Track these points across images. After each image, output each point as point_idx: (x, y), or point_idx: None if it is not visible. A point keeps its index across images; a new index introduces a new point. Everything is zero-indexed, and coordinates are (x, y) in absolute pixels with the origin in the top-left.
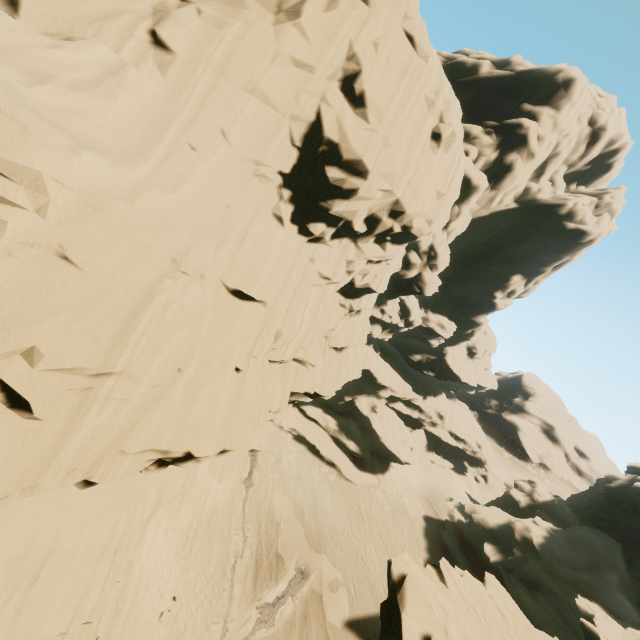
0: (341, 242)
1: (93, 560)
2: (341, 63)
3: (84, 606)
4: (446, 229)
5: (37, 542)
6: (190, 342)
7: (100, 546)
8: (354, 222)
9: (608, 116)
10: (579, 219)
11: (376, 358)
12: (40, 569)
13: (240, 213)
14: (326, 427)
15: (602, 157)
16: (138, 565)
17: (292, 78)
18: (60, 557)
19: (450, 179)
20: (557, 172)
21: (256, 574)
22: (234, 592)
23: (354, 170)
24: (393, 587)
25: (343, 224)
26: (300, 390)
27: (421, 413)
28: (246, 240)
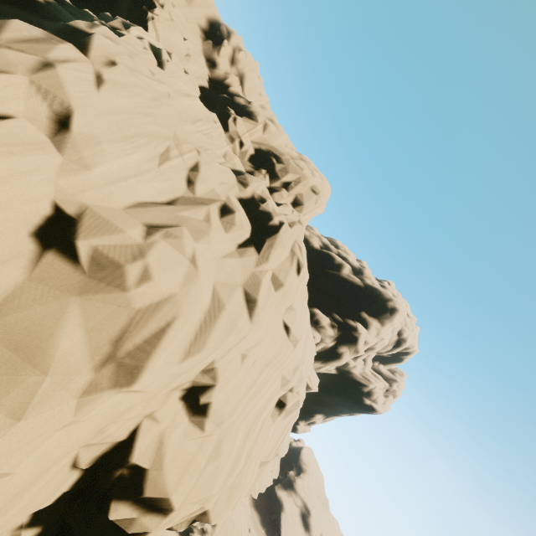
0: None
1: None
2: (193, 377)
3: None
4: None
5: None
6: None
7: None
8: None
9: (409, 333)
10: (374, 398)
11: None
12: None
13: None
14: None
15: (399, 352)
16: None
17: (100, 418)
18: None
19: (280, 441)
20: (370, 355)
21: None
22: None
23: (155, 505)
24: None
25: None
26: None
27: None
28: None
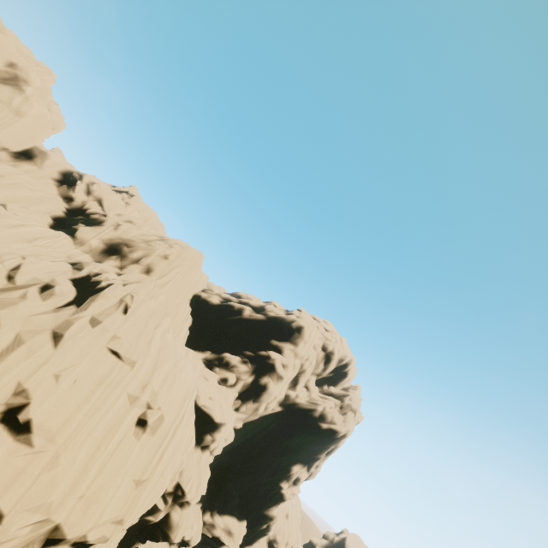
0: None
1: None
2: (4, 400)
3: None
4: (208, 448)
5: None
6: None
7: None
8: None
9: (334, 344)
10: (330, 420)
11: None
12: None
13: None
14: None
15: (339, 368)
16: None
17: None
18: None
19: (157, 459)
20: (309, 380)
21: None
22: None
23: None
24: None
25: None
26: None
27: None
28: None
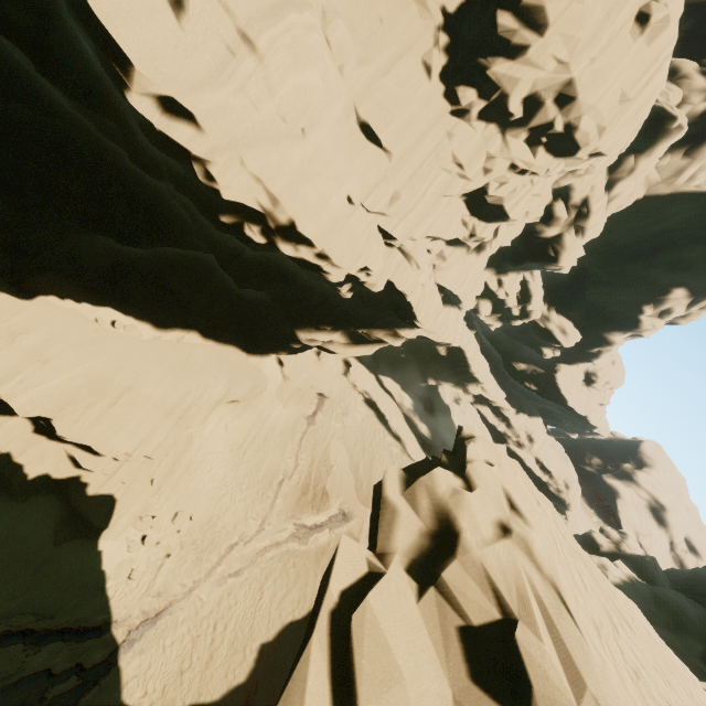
0: (487, 128)
1: (163, 412)
2: None
3: (149, 442)
4: (609, 192)
5: (121, 374)
6: (321, 103)
7: (170, 403)
8: (511, 97)
9: None
10: None
11: (475, 346)
12: (120, 397)
13: (390, 39)
14: (400, 403)
15: None
16: (197, 442)
17: None
18: (137, 396)
19: (643, 83)
20: None
21: (300, 498)
22: (276, 503)
23: (531, 21)
24: (461, 439)
25: (497, 98)
26: (399, 285)
27: (508, 428)
28: (388, 76)
